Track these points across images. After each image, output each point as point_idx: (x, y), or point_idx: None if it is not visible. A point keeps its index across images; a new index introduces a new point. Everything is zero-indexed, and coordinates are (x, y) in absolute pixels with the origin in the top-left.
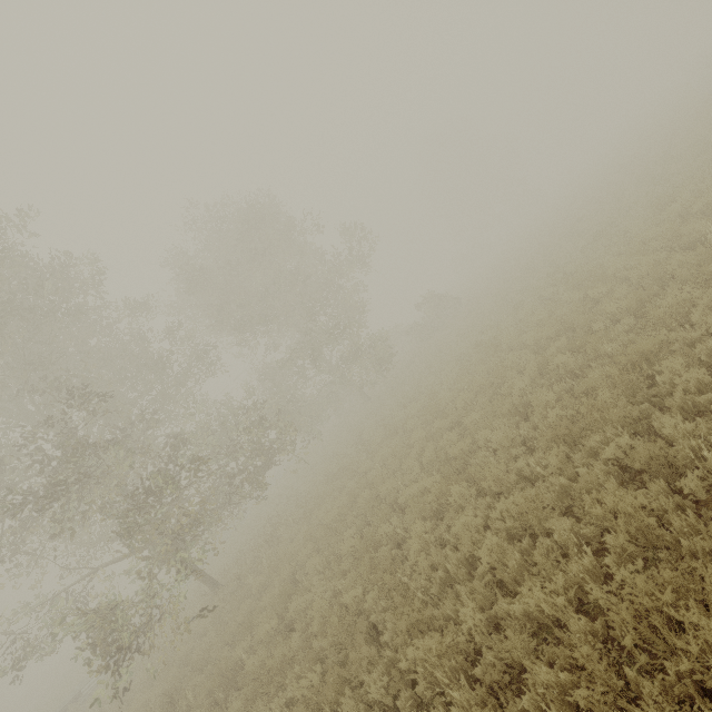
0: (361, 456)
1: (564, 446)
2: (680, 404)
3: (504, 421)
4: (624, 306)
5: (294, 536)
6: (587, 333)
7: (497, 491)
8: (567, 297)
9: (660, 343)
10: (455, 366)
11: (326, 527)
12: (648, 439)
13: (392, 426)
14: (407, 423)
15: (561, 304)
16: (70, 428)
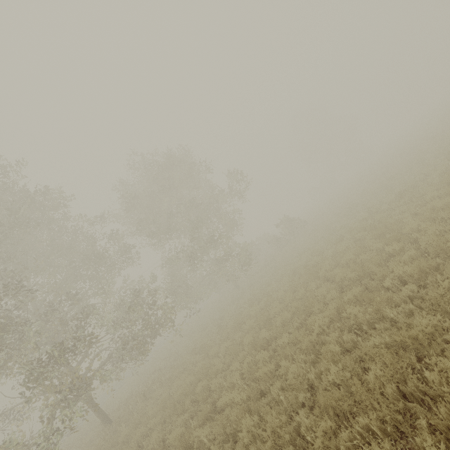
0: (217, 338)
1: (333, 422)
2: (445, 421)
3: (301, 356)
4: (409, 272)
5: (160, 396)
6: (380, 285)
7: (273, 446)
8: (372, 244)
9: (433, 331)
10: (289, 280)
11: (172, 404)
12: (412, 445)
13: (239, 320)
14: (246, 323)
15: (366, 249)
16: (6, 310)
